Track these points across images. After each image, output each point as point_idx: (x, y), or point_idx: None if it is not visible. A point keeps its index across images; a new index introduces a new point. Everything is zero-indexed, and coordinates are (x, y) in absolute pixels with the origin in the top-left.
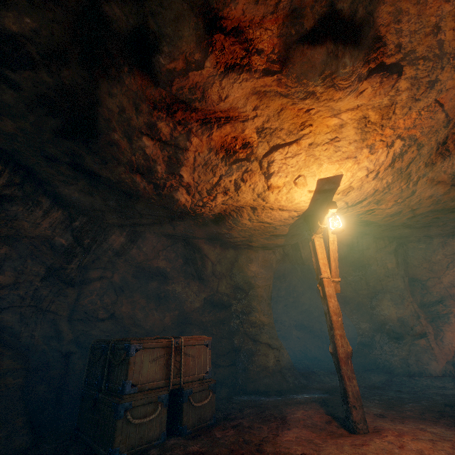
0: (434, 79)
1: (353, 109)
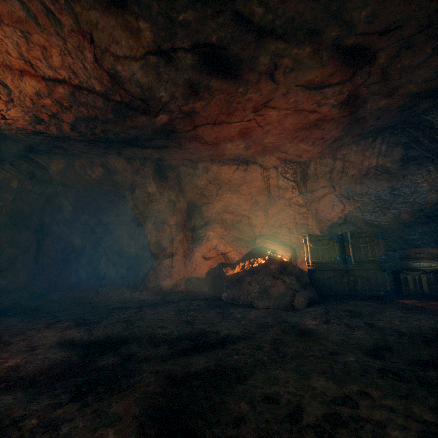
0: None
1: None
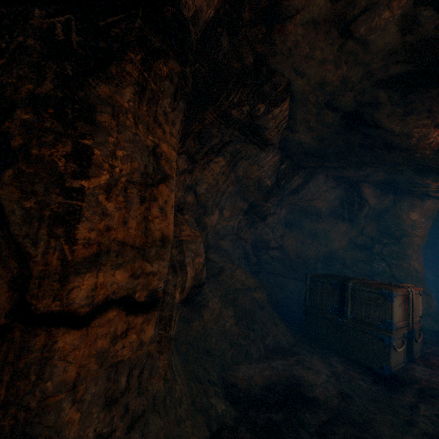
0: None
1: None
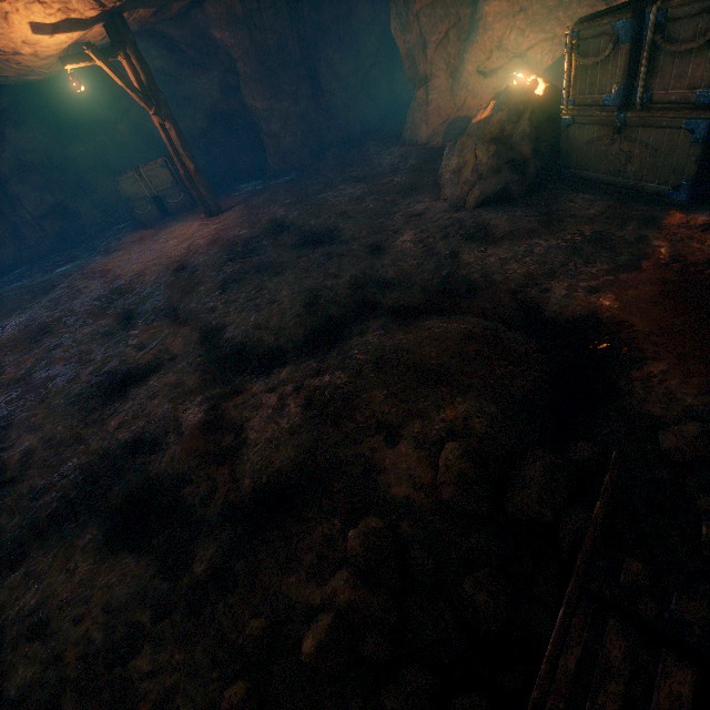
0: None
1: None
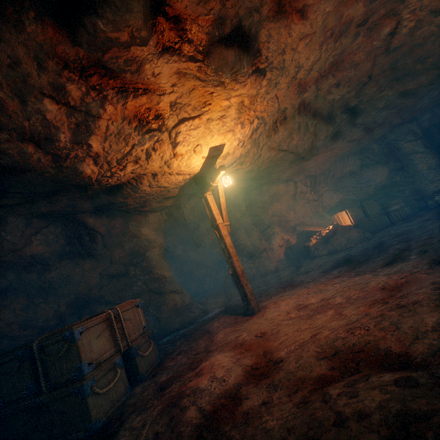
0: (277, 82)
1: (238, 95)
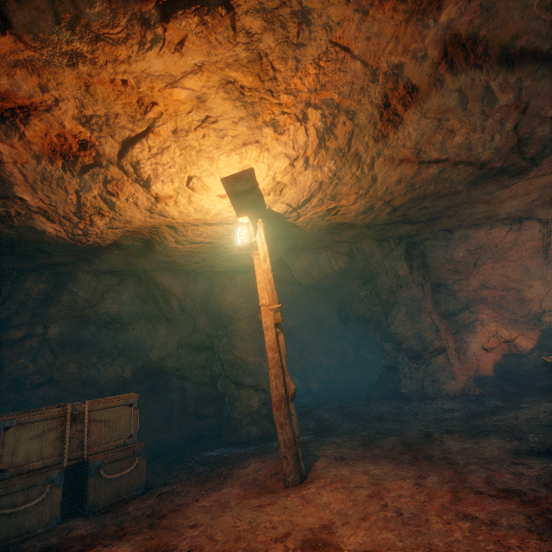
0: (300, 9)
1: (195, 71)
